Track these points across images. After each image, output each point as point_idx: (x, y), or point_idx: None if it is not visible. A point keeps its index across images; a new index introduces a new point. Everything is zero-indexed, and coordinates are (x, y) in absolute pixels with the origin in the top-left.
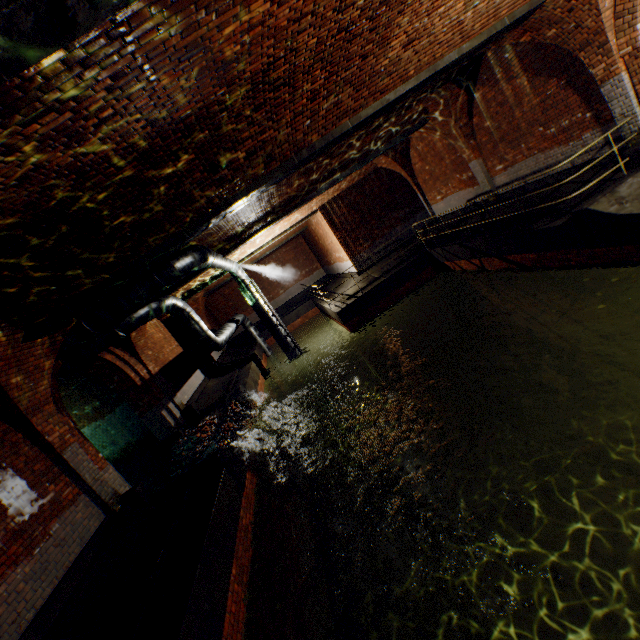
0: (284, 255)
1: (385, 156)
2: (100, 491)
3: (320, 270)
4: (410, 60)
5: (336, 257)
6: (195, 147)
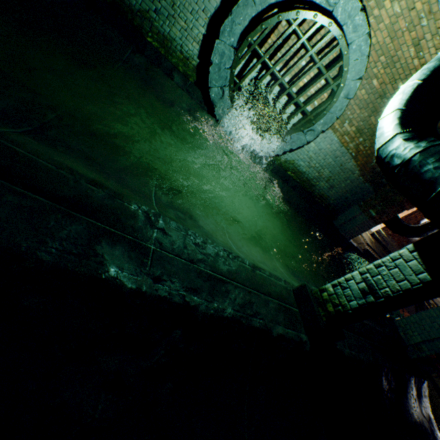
0: None
1: None
2: None
3: None
4: None
5: None
6: None
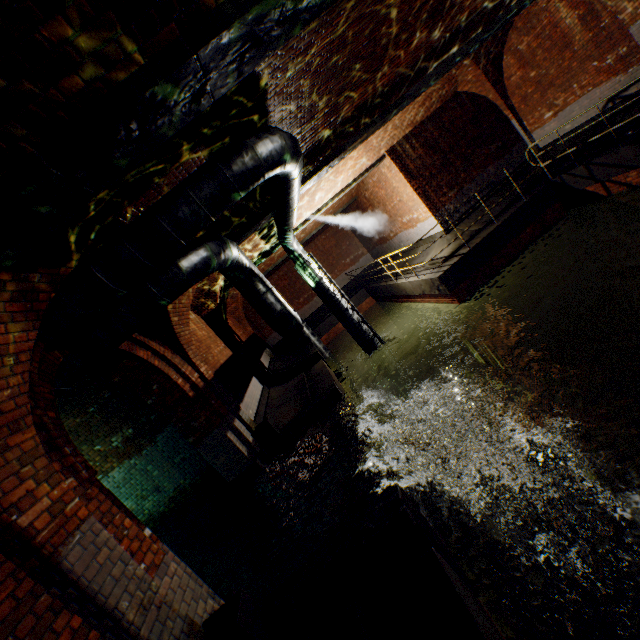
0: (324, 243)
1: (475, 65)
2: (157, 638)
3: (366, 256)
4: None
5: (402, 223)
6: None
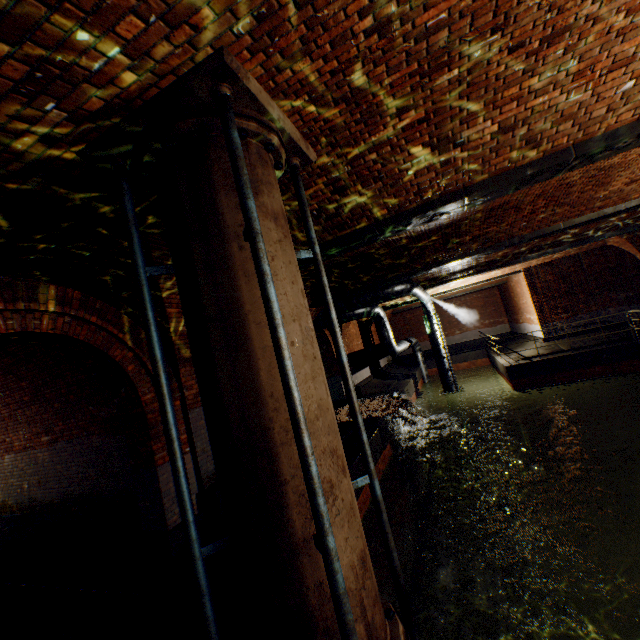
0: (472, 300)
1: (618, 236)
2: None
3: (505, 325)
4: (633, 189)
5: (526, 317)
6: (443, 233)
